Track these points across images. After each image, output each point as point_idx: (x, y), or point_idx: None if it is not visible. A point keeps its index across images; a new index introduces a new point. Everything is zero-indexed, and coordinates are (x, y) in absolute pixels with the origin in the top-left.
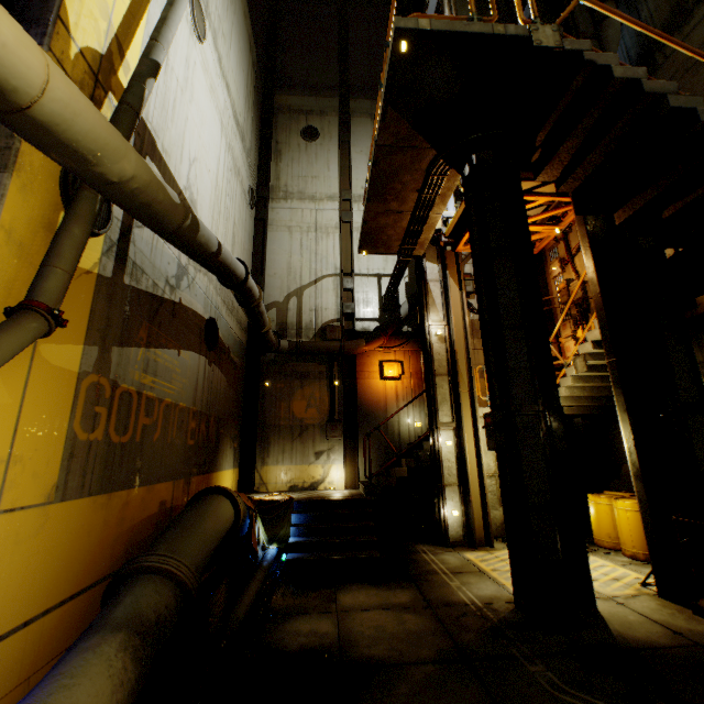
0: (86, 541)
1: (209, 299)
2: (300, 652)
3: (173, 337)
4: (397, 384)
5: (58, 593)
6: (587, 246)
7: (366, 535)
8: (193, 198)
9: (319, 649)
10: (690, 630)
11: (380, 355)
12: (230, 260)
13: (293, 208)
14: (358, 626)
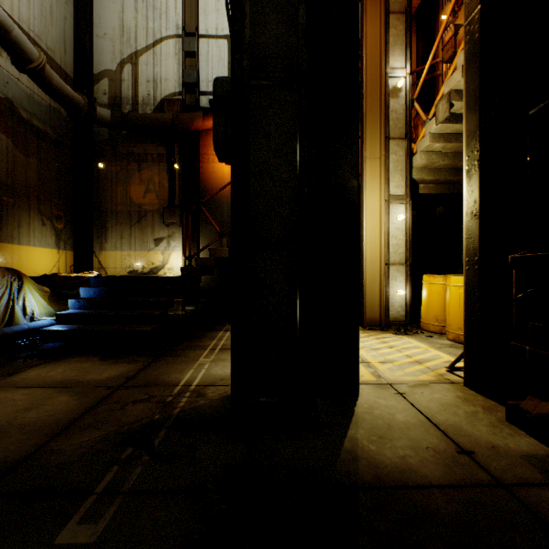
0: None
1: None
2: None
3: None
4: None
5: None
6: None
7: (156, 310)
8: None
9: None
10: (492, 448)
11: None
12: None
13: None
14: None
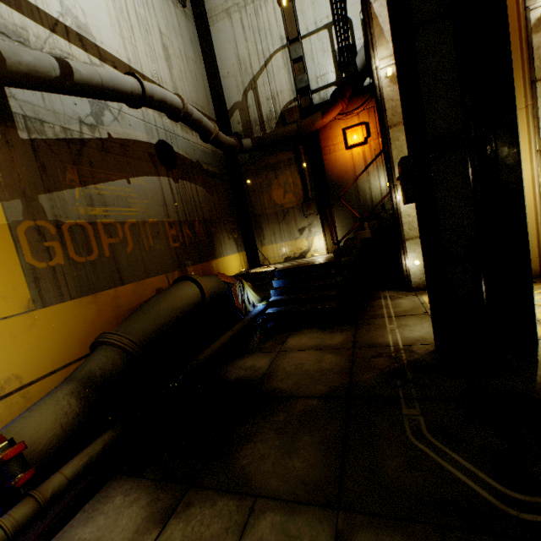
0: (85, 325)
1: (152, 124)
2: (233, 382)
3: (114, 170)
4: (364, 149)
5: (74, 355)
6: None
7: (329, 290)
8: (79, 23)
9: (246, 381)
10: None
11: (342, 124)
12: (98, 78)
13: None
14: (284, 364)
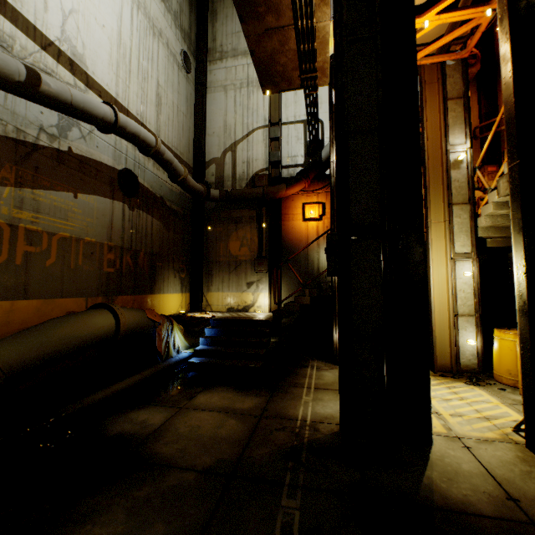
0: None
1: (122, 153)
2: (111, 438)
3: (63, 181)
4: (318, 224)
5: None
6: (505, 5)
7: (259, 349)
8: (76, 52)
9: (128, 438)
10: None
11: (303, 199)
12: (68, 96)
13: (227, 67)
14: (181, 423)
